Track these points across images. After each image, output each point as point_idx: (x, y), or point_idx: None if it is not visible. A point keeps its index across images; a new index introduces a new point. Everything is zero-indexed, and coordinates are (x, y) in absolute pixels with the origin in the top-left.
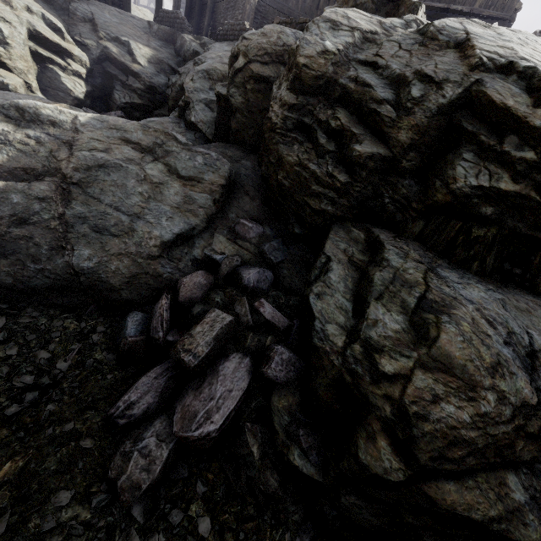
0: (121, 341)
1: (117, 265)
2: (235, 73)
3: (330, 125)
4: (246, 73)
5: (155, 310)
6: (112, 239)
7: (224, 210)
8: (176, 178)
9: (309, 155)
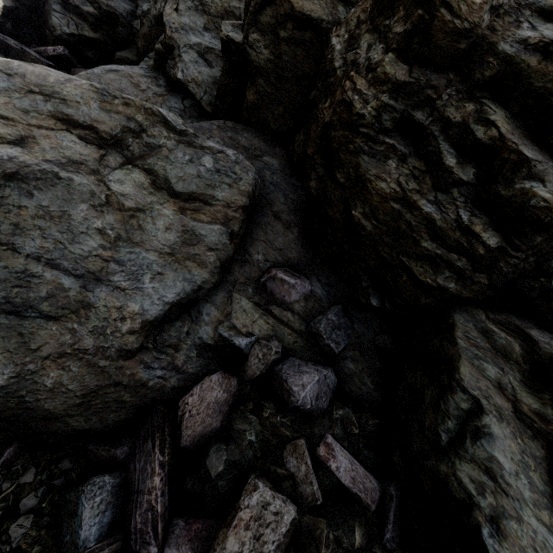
0: (69, 545)
1: (58, 378)
2: (261, 5)
3: (471, 133)
4: (280, 9)
5: (139, 485)
6: (43, 326)
7: (244, 246)
8: (166, 197)
9: (419, 182)
